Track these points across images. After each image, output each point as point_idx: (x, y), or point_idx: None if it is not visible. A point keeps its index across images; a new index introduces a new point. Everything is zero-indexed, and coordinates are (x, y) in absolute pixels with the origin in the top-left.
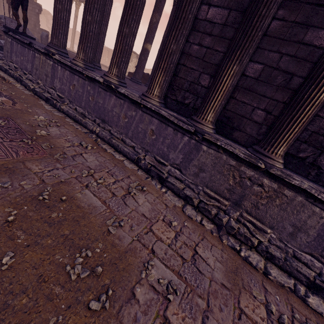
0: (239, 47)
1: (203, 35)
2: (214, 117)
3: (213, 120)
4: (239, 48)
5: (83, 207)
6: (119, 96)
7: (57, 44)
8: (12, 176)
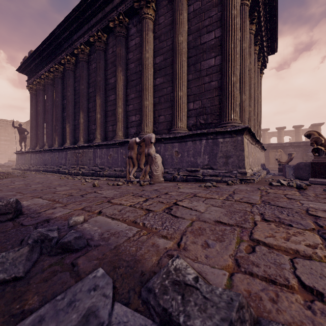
0: (67, 119)
1: (65, 120)
2: (70, 141)
3: (70, 142)
4: (67, 119)
5: (13, 175)
6: (48, 152)
7: (32, 147)
8: None
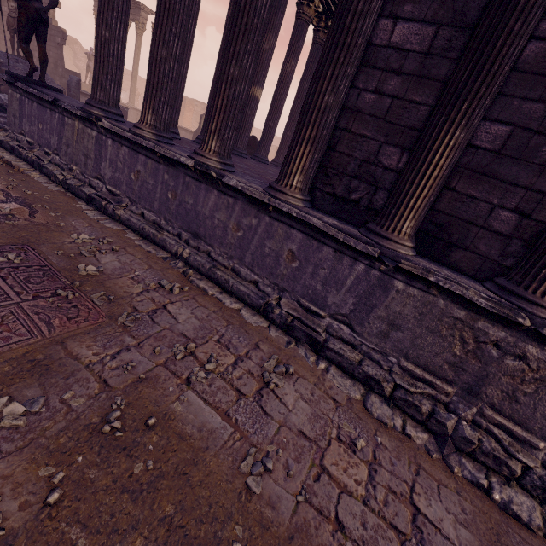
0: (467, 95)
1: (385, 74)
2: (415, 227)
3: (413, 231)
4: (466, 97)
5: (191, 437)
6: (224, 191)
7: (104, 100)
8: (46, 381)
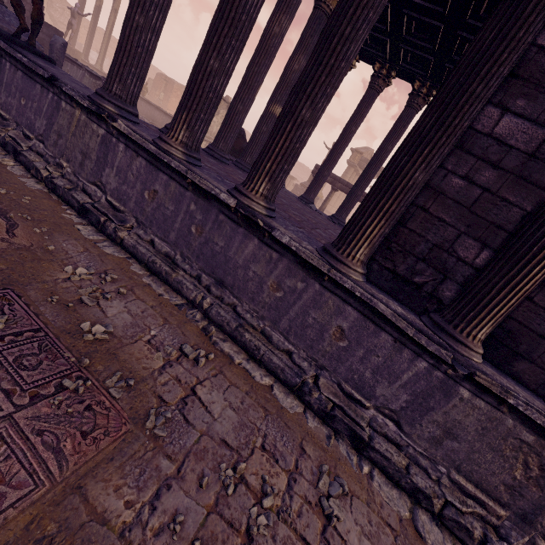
0: None
1: (480, 163)
2: (489, 332)
3: (485, 336)
4: None
5: None
6: (269, 243)
7: (120, 94)
8: None
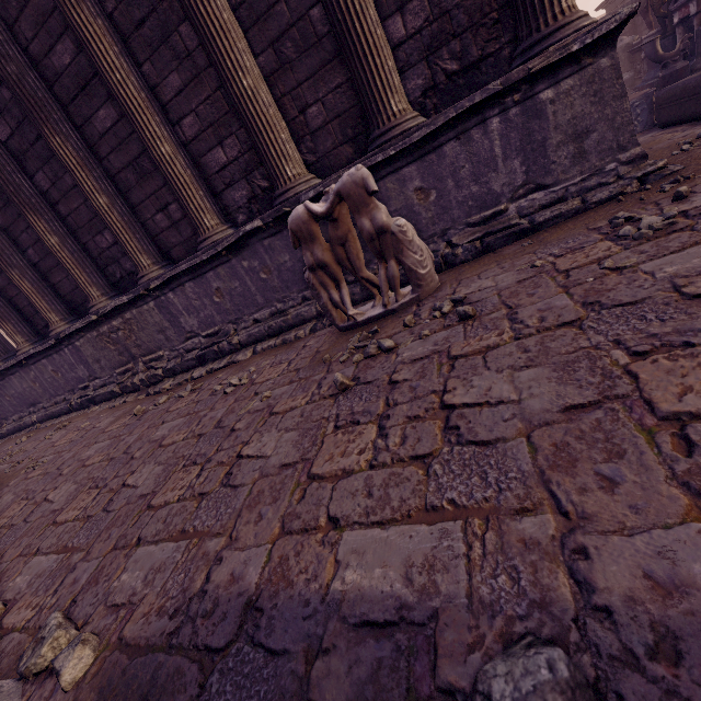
0: None
1: None
2: (59, 314)
3: (62, 316)
4: None
5: None
6: (12, 373)
7: None
8: None
